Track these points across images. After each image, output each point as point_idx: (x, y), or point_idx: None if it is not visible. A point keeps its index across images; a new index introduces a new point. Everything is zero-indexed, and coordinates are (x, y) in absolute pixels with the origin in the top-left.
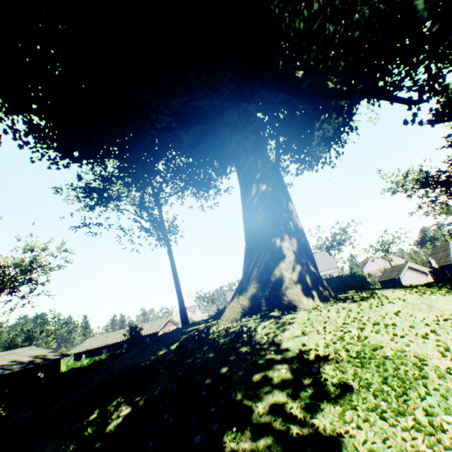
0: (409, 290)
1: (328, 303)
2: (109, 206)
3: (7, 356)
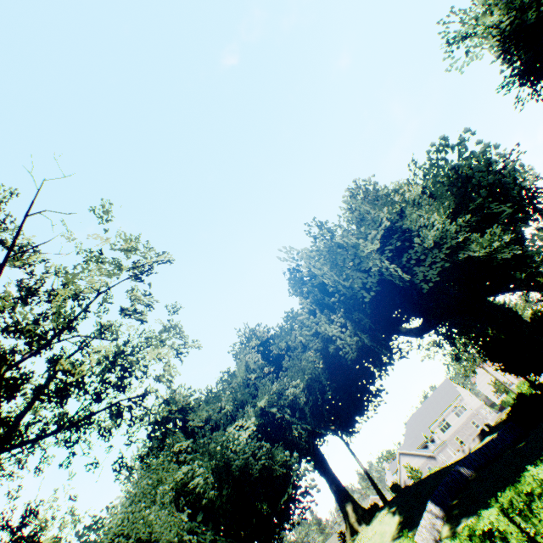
0: (383, 512)
1: (364, 527)
2: None
3: None
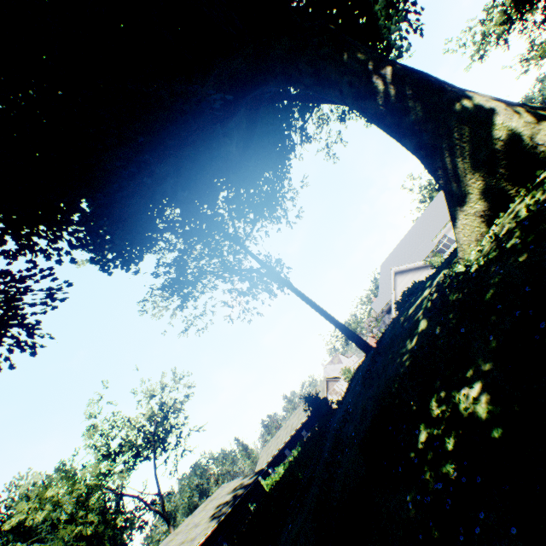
0: None
1: None
2: (198, 292)
3: (207, 506)
